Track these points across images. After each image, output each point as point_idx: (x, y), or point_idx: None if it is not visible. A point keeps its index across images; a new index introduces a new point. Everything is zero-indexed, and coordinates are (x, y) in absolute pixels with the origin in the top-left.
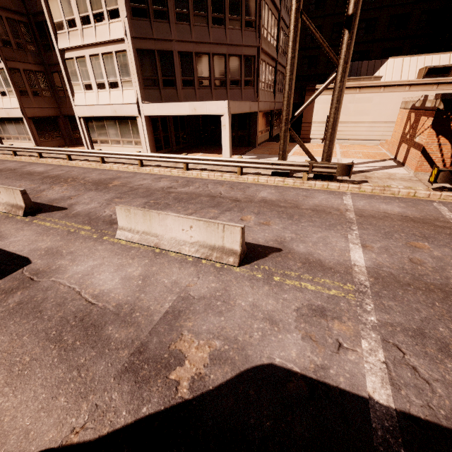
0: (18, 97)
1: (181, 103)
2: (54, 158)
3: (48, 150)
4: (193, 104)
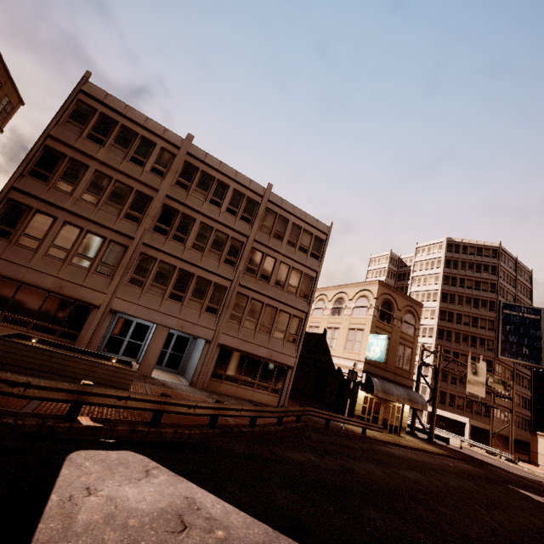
0: None
1: (447, 412)
2: None
3: None
4: (453, 414)
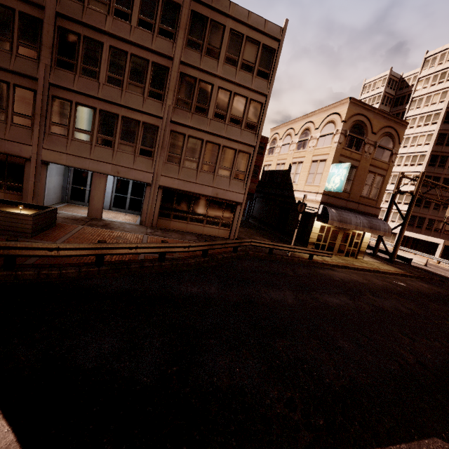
0: None
1: (421, 235)
2: None
3: None
4: (427, 237)
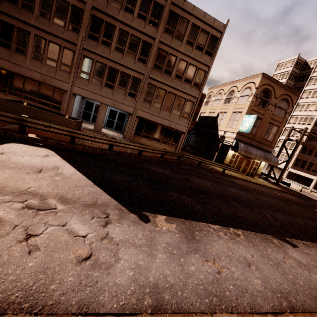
0: None
1: (302, 172)
2: None
3: None
4: (306, 174)
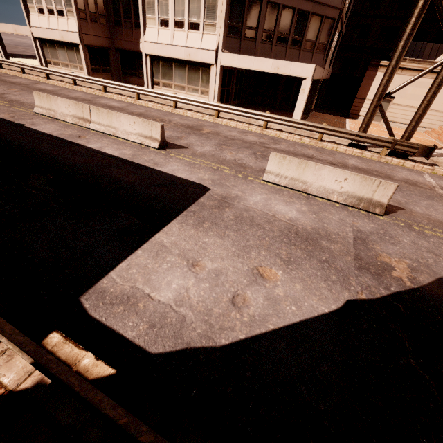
0: (77, 20)
1: (265, 59)
2: (119, 94)
3: (116, 85)
4: (278, 62)
